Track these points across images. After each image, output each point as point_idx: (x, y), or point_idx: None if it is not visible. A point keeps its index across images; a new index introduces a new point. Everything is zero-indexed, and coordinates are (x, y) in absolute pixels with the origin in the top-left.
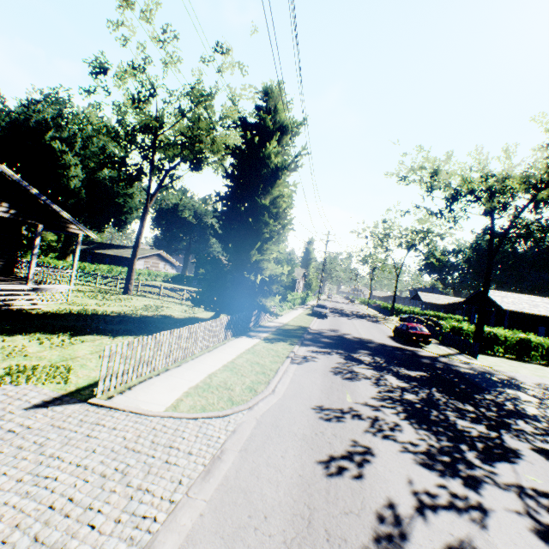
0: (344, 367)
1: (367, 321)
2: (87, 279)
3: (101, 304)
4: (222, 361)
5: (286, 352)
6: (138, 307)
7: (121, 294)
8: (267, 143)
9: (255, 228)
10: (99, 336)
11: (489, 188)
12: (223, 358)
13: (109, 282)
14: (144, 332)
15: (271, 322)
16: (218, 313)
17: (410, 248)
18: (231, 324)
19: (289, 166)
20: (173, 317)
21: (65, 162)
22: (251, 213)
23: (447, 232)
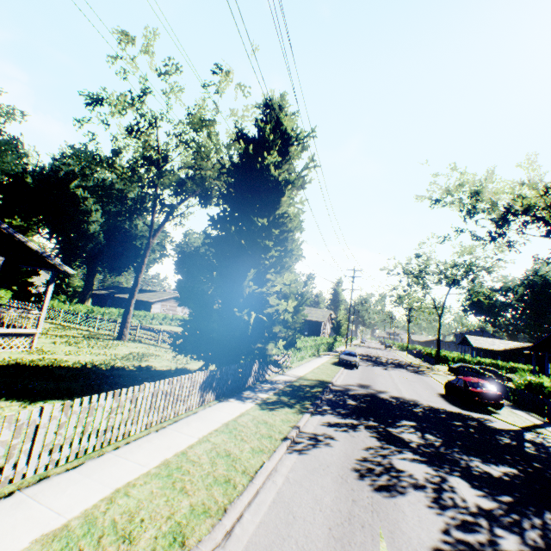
0: (377, 458)
1: (408, 371)
2: (87, 323)
3: (75, 351)
4: (166, 452)
5: (285, 427)
6: (119, 355)
7: (113, 340)
8: (264, 153)
9: (250, 253)
10: (7, 402)
11: (550, 204)
12: (172, 445)
13: (108, 326)
14: (87, 393)
15: (282, 374)
16: (206, 364)
17: (451, 284)
18: (212, 382)
19: (295, 183)
20: (153, 369)
21: (86, 208)
22: (248, 236)
23: (494, 265)
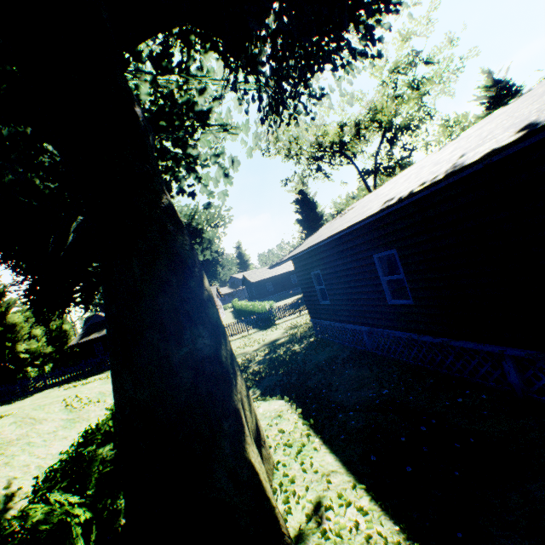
0: None
1: None
2: None
3: None
4: None
5: None
6: None
7: None
8: None
9: None
10: None
11: None
12: None
13: None
14: None
15: None
16: None
17: None
18: None
19: None
20: None
21: None
22: None
23: None
